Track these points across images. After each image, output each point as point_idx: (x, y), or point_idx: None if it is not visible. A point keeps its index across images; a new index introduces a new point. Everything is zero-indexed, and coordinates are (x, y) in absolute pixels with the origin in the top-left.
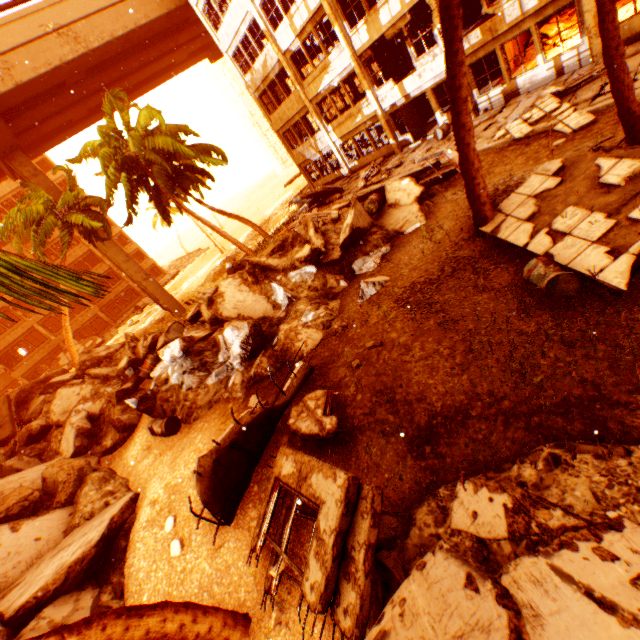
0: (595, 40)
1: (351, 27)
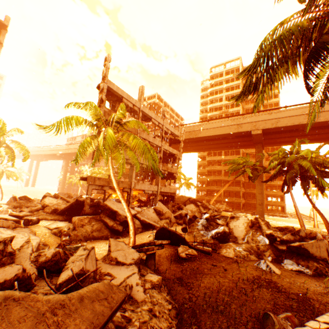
0: None
1: None
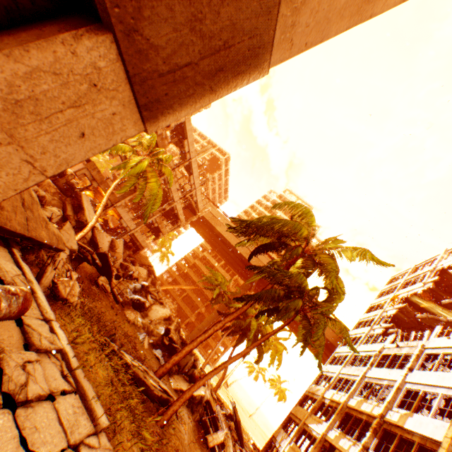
0: None
1: (341, 430)
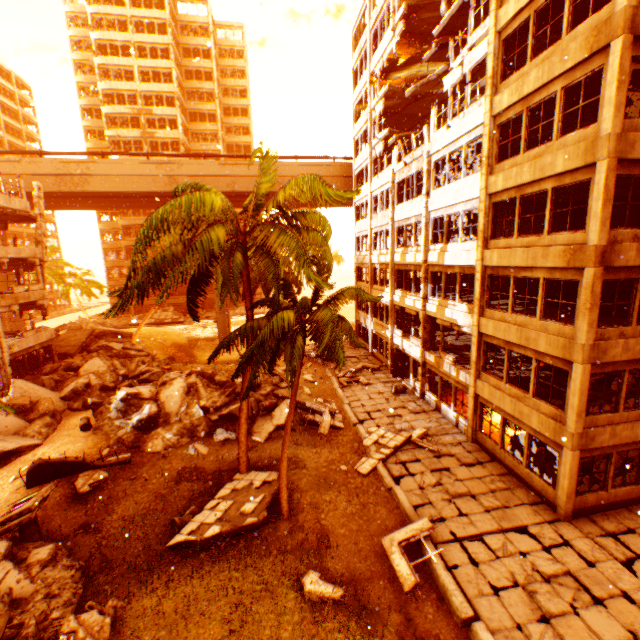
0: (469, 427)
1: (401, 285)
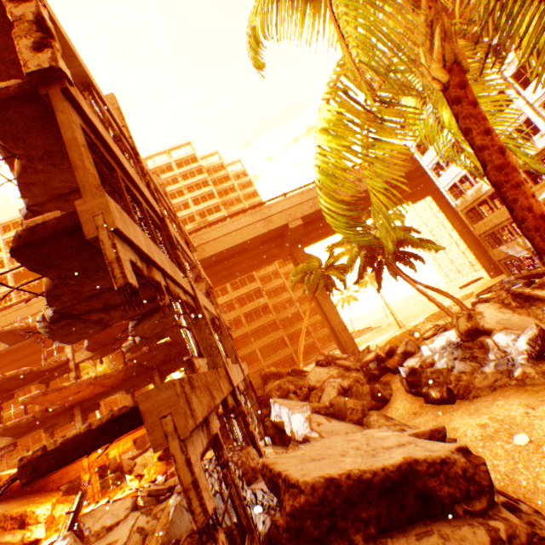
0: None
1: None
